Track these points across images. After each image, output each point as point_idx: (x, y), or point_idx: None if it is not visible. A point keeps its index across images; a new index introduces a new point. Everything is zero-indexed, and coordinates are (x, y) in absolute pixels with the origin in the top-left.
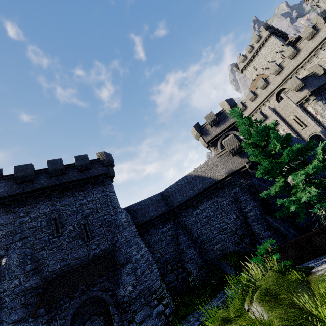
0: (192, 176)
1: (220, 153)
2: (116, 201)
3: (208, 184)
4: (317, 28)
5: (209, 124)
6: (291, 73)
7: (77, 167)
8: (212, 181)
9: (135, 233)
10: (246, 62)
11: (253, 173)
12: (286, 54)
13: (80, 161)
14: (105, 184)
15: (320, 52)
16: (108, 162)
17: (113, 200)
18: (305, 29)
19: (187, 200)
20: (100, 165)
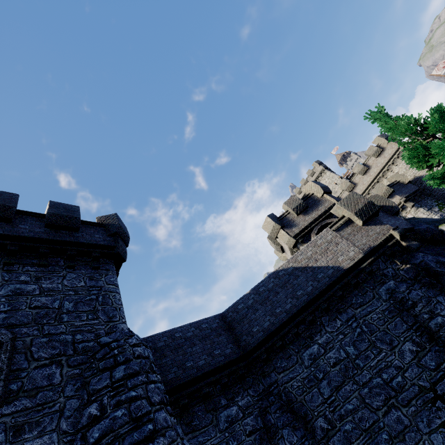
0: (289, 270)
1: (336, 224)
2: (120, 307)
3: (327, 280)
4: (381, 147)
5: (292, 210)
6: (367, 188)
7: (47, 217)
8: (334, 271)
9: (161, 395)
10: (303, 194)
11: (413, 245)
12: (355, 170)
13: (60, 210)
14: (101, 267)
15: (393, 167)
16: (119, 229)
17: (111, 302)
18: (369, 148)
19: (285, 323)
20: (99, 232)
